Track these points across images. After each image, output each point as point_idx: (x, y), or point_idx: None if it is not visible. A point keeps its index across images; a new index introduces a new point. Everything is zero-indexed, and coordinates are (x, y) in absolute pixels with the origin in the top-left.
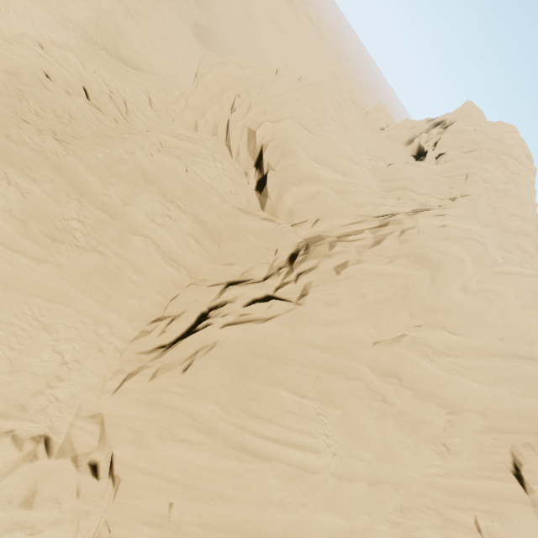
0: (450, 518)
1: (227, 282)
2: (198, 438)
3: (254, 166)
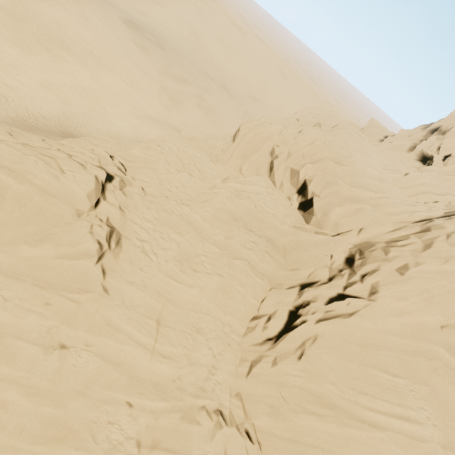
0: None
1: (299, 285)
2: (324, 411)
3: (296, 192)
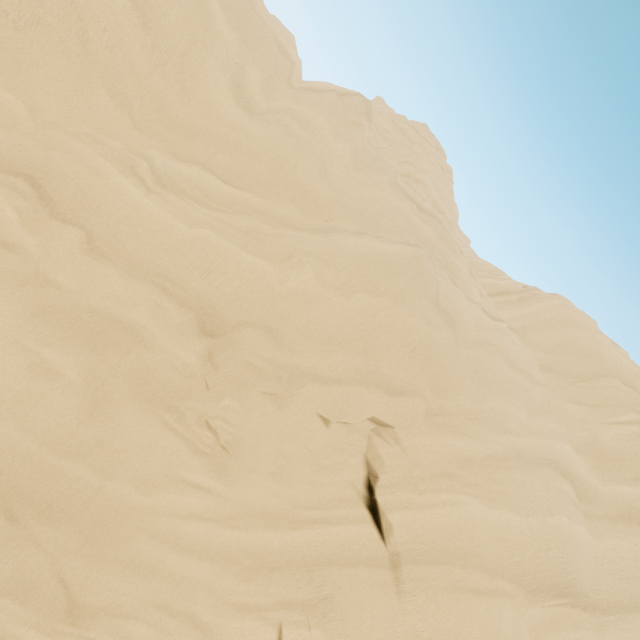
0: None
1: None
2: None
3: None
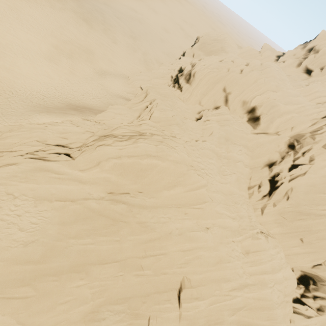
0: None
1: (266, 165)
2: (305, 217)
3: (246, 112)
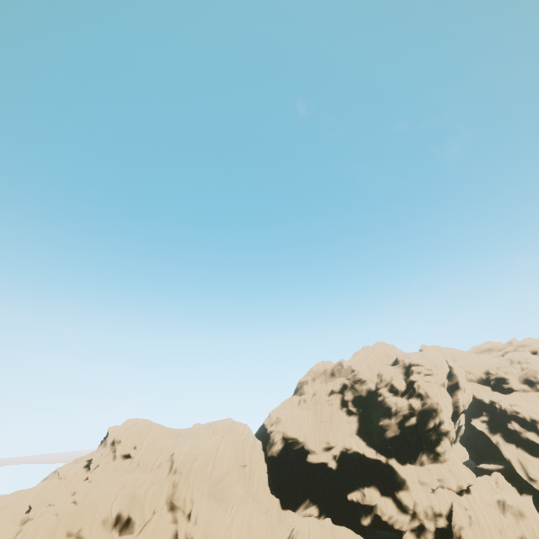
0: (256, 490)
1: None
2: (229, 532)
3: (113, 528)
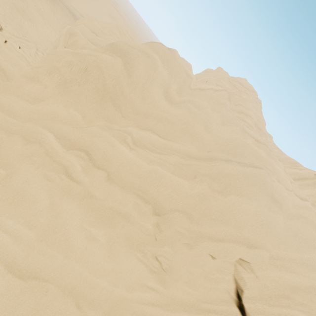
0: None
1: None
2: None
3: None
